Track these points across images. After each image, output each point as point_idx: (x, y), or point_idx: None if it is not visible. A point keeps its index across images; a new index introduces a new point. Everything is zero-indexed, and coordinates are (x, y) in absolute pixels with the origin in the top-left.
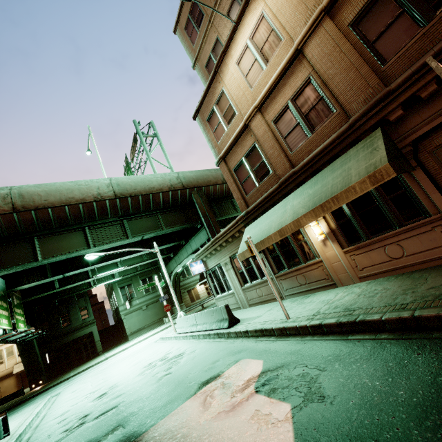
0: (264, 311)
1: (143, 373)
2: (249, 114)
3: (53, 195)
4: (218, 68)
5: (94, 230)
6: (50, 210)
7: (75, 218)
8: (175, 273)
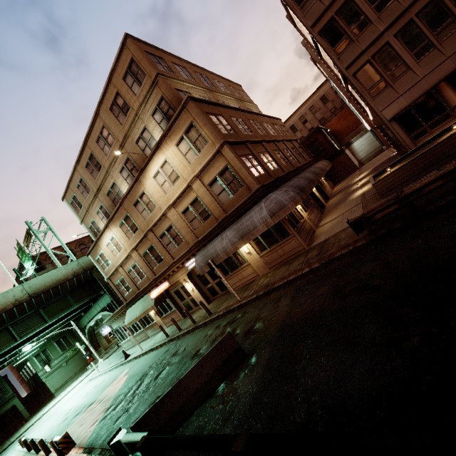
0: (141, 346)
1: (86, 396)
2: (117, 267)
3: None
4: (97, 242)
5: (17, 326)
6: None
7: (0, 324)
8: (89, 327)
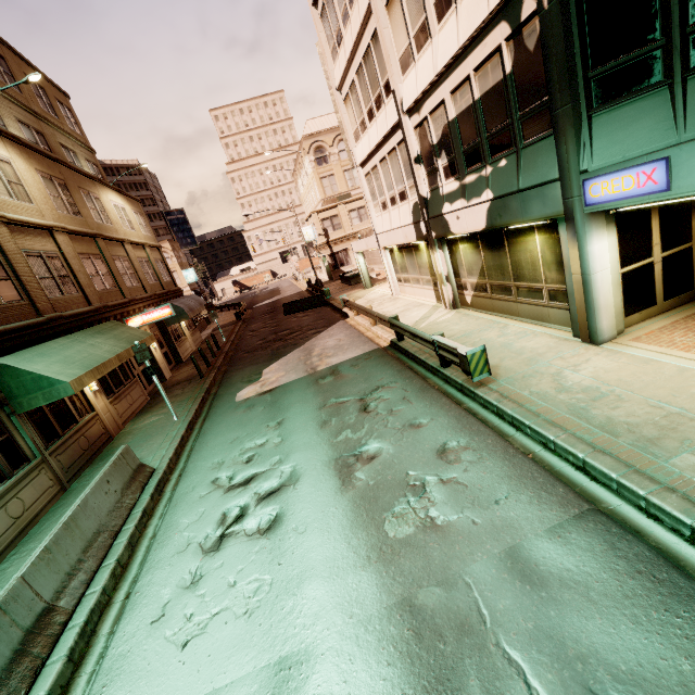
0: None
1: (288, 476)
2: None
3: None
4: None
5: None
6: None
7: None
8: None
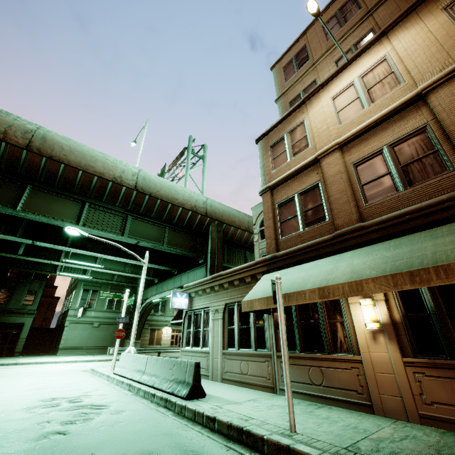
0: (245, 397)
1: (32, 409)
2: (326, 149)
3: (76, 154)
4: (308, 99)
5: (94, 210)
6: (63, 167)
7: (82, 187)
8: (149, 302)
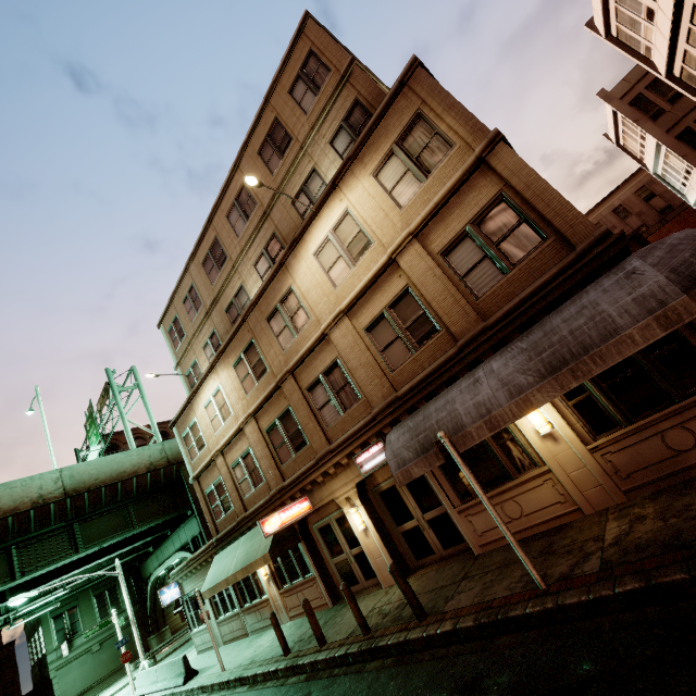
0: (225, 655)
1: None
2: (214, 453)
3: None
4: (191, 400)
5: (26, 548)
6: None
7: None
8: (156, 578)
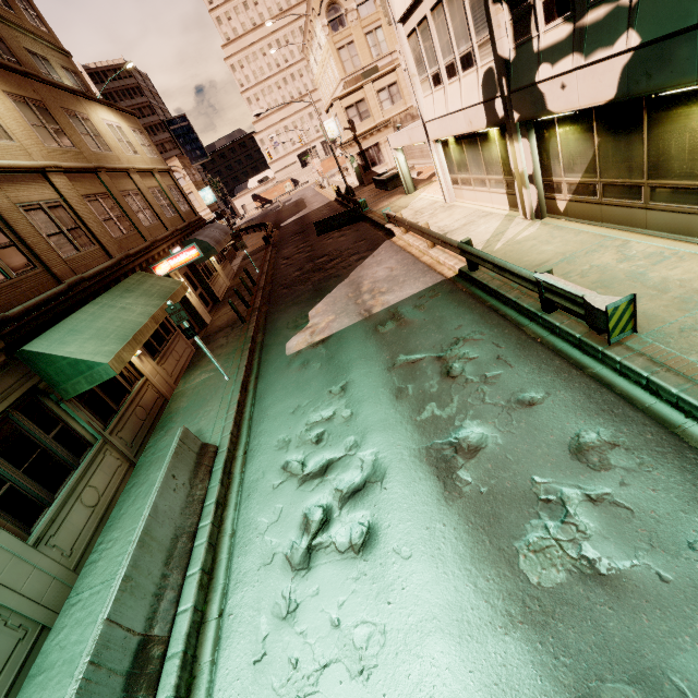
0: None
1: (371, 468)
2: None
3: None
4: None
5: None
6: None
7: None
8: None
